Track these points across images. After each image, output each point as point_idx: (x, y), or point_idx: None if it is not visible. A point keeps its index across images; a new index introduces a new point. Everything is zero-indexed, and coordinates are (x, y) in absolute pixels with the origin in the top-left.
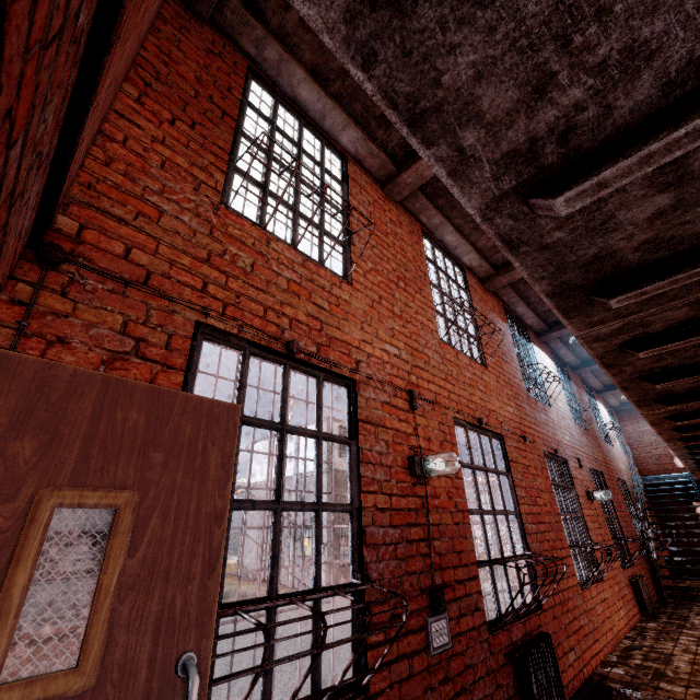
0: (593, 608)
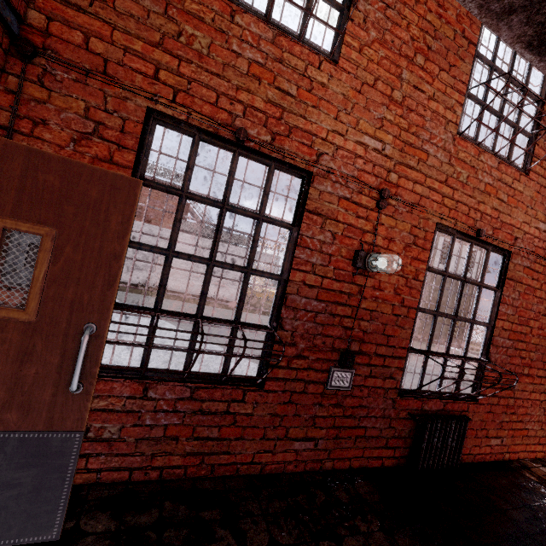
0: None
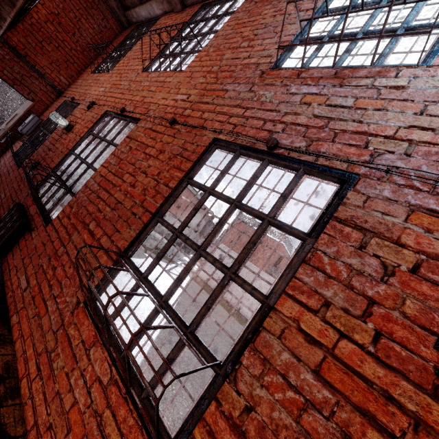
0: (74, 355)
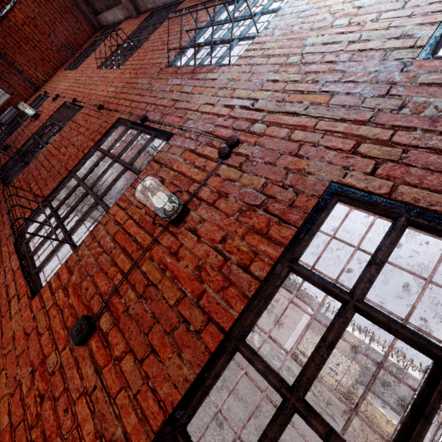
0: (2, 261)
